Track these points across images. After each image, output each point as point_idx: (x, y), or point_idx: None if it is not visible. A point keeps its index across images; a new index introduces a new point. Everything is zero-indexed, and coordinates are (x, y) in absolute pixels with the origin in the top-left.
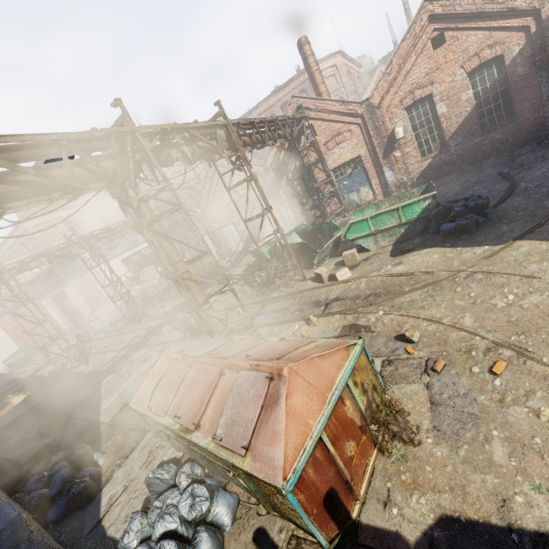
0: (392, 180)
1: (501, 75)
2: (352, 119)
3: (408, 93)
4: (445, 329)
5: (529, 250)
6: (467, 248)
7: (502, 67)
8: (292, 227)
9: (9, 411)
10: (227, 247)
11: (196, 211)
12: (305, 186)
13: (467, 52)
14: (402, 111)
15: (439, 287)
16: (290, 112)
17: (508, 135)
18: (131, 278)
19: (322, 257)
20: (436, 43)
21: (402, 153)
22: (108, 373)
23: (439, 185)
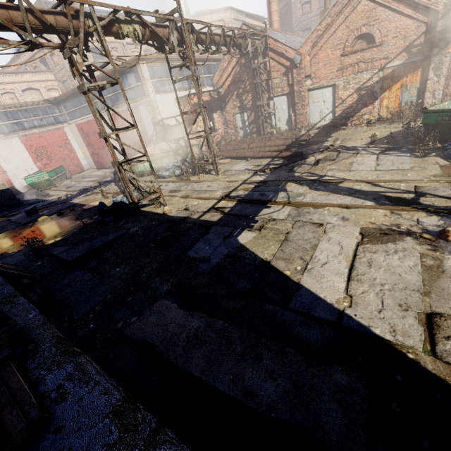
0: None
1: None
2: None
3: None
4: None
5: None
6: None
7: None
8: None
9: (66, 239)
10: (307, 117)
11: (290, 56)
12: None
13: None
14: None
15: None
16: None
17: None
18: (180, 124)
19: None
20: None
21: None
22: (234, 227)
23: None
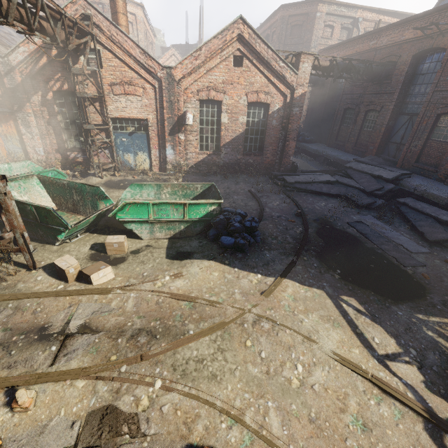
0: (171, 159)
1: (264, 119)
2: (150, 78)
3: (206, 88)
4: (252, 443)
5: (294, 292)
6: (243, 271)
7: (266, 113)
8: (36, 166)
9: None
10: None
11: None
12: (71, 119)
13: (253, 86)
14: (197, 100)
15: (228, 334)
16: (71, 13)
17: (256, 164)
18: None
19: (74, 233)
20: (236, 61)
21: (186, 139)
22: None
23: (208, 181)
